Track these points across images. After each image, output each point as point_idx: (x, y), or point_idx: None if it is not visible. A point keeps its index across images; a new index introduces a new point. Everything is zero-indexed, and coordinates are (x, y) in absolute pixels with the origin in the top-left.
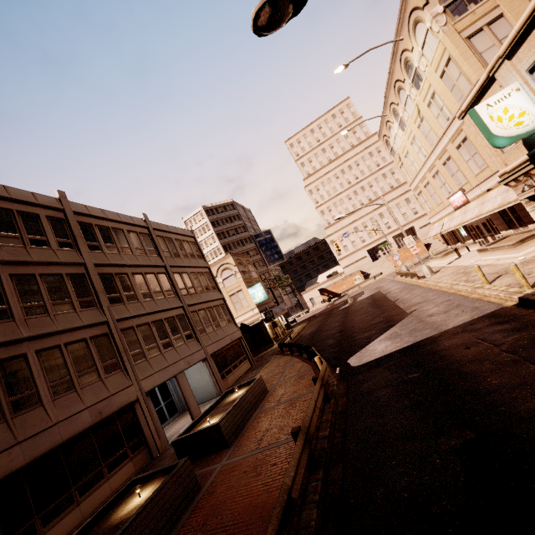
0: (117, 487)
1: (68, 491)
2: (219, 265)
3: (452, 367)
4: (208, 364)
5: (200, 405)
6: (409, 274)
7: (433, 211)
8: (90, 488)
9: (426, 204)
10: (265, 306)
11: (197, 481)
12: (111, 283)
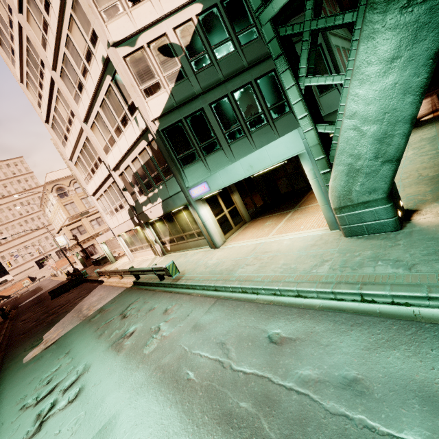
0: None
1: None
2: None
3: (44, 294)
4: None
5: None
6: (54, 275)
7: None
8: None
9: None
10: None
11: None
12: None
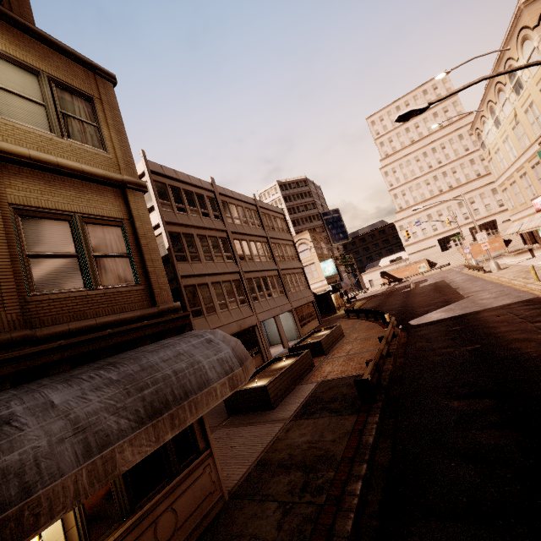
0: None
1: None
2: (297, 239)
3: (483, 324)
4: (293, 314)
5: None
6: (476, 268)
7: (515, 210)
8: None
9: (509, 201)
10: (332, 280)
11: (313, 363)
12: (239, 246)
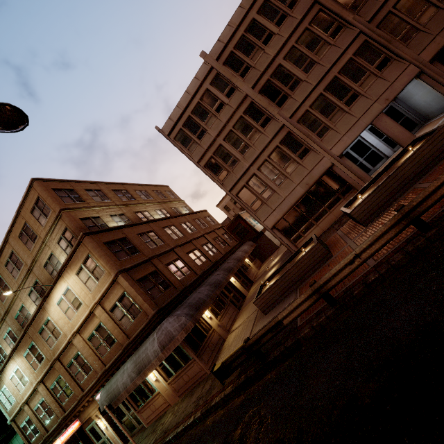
0: (339, 215)
1: (309, 221)
2: None
3: None
4: (426, 76)
5: (439, 115)
6: None
7: None
8: (321, 218)
9: None
10: None
11: (329, 253)
12: (272, 89)
